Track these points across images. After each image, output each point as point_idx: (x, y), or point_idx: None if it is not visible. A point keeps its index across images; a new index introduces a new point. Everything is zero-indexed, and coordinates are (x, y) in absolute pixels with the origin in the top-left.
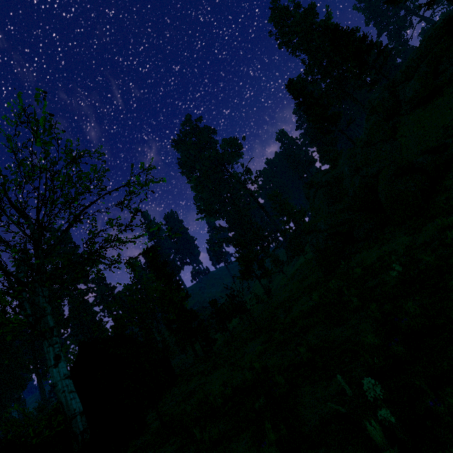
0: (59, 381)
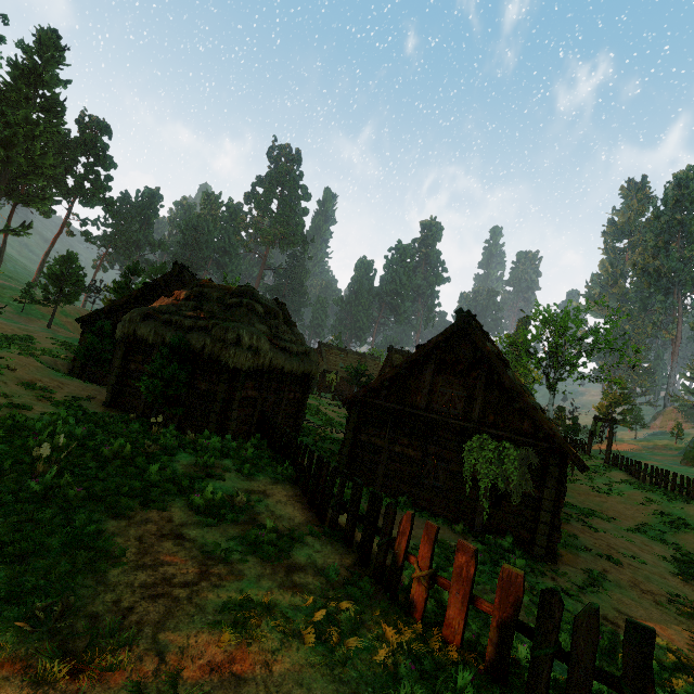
0: (551, 411)
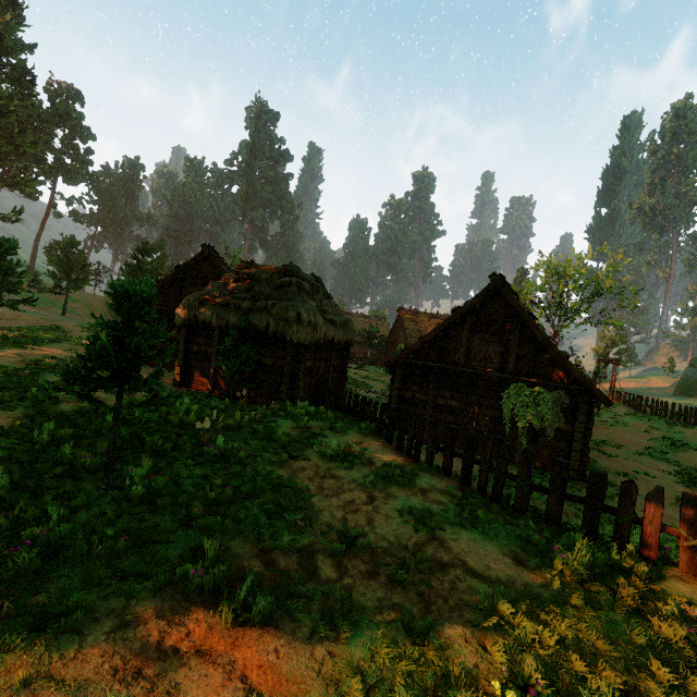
0: None
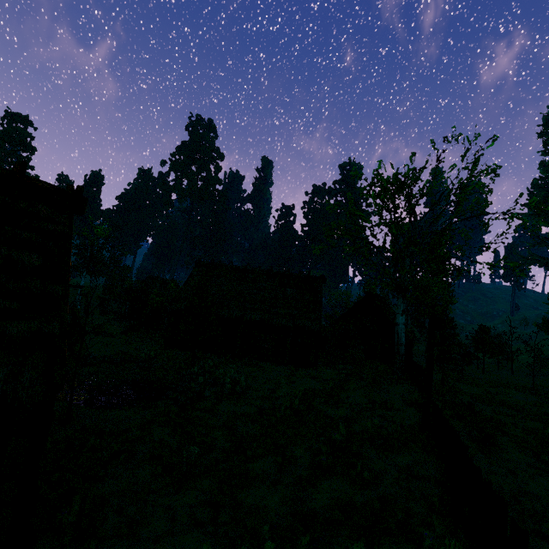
0: (401, 324)
